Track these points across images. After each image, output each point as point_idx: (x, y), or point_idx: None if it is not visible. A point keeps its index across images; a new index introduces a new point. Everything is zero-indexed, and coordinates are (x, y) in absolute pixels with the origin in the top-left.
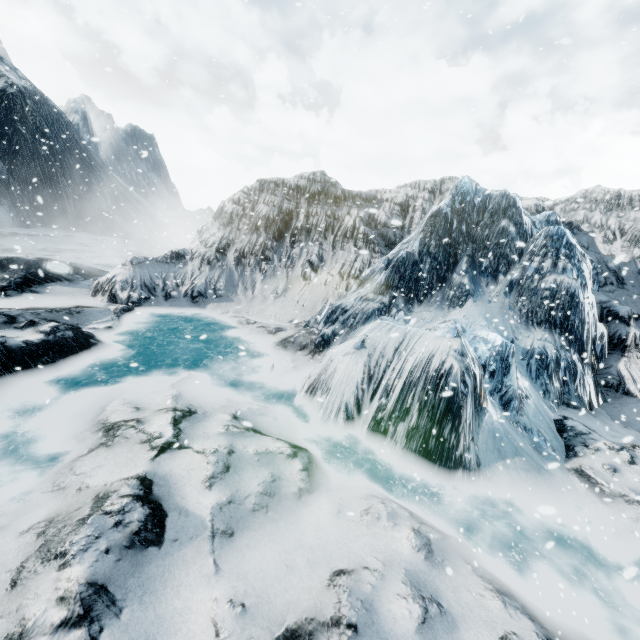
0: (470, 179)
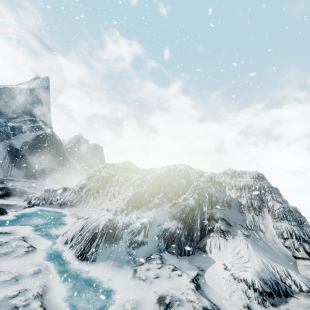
0: (174, 165)
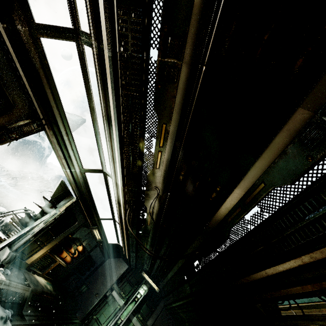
0: None
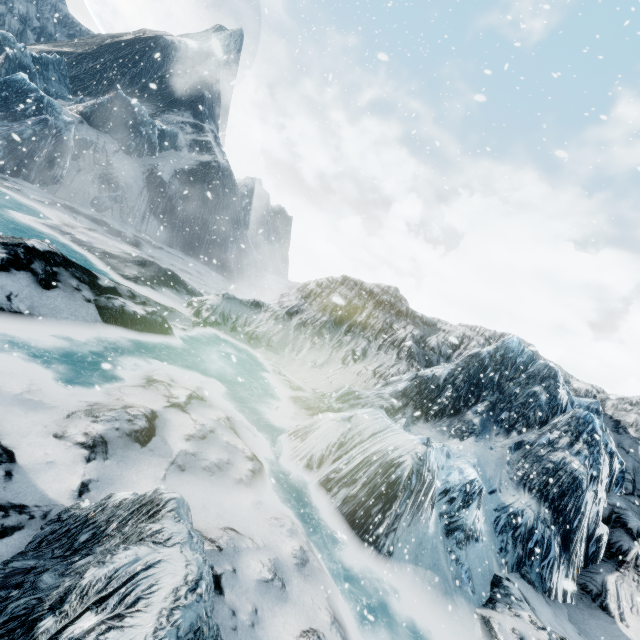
0: (519, 340)
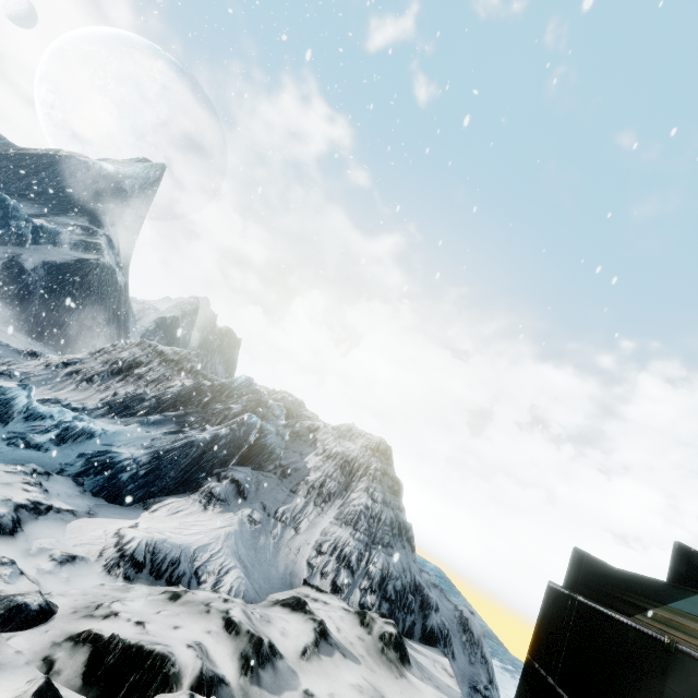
0: (249, 379)
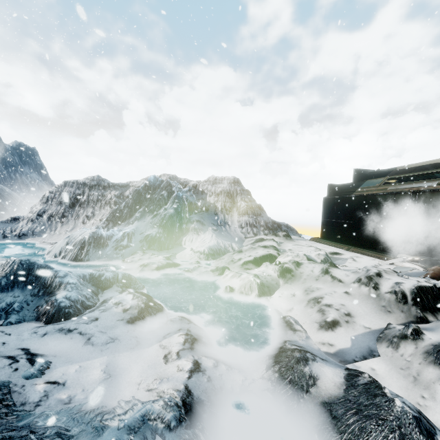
0: (155, 176)
